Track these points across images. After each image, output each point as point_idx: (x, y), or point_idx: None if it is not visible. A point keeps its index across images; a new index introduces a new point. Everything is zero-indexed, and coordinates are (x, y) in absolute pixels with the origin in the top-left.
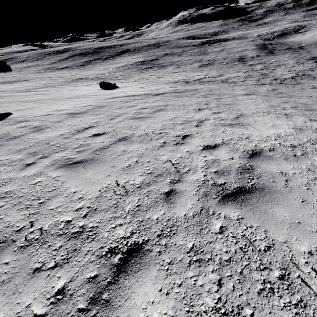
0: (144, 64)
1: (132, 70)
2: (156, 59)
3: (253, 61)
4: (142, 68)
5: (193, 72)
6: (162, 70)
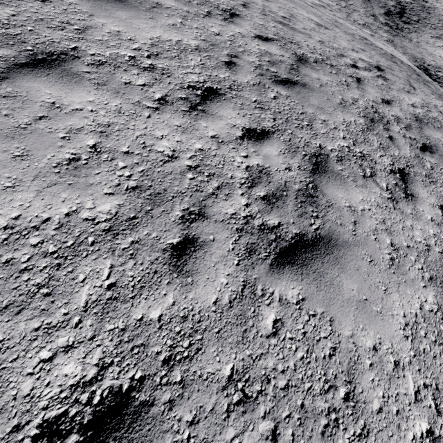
0: None
1: None
2: None
3: None
4: None
5: None
6: None
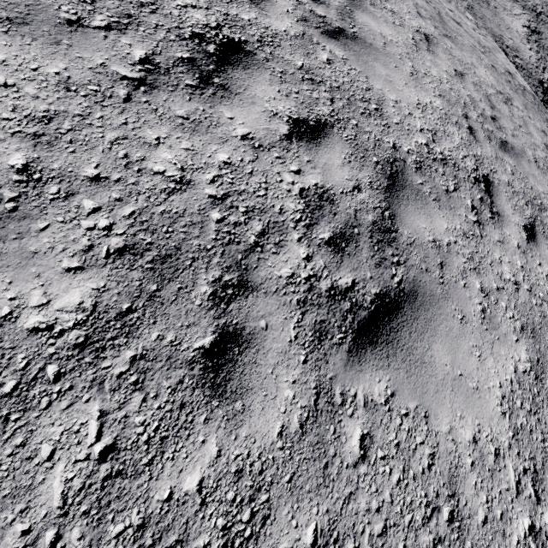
0: None
1: None
2: None
3: None
4: None
5: None
6: None
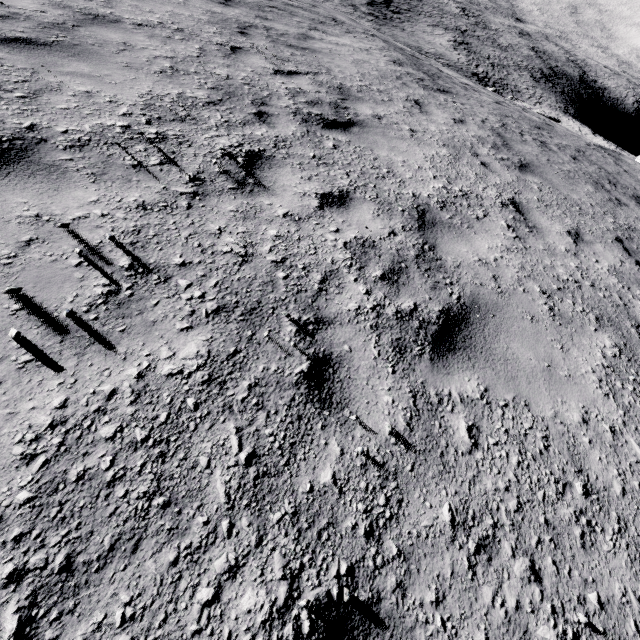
0: None
1: None
2: None
3: None
4: None
5: None
6: None
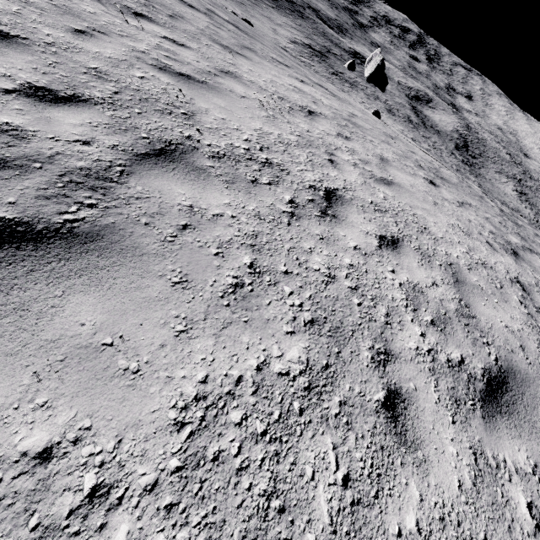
0: (320, 58)
1: (322, 68)
2: (326, 56)
3: (421, 131)
4: (330, 71)
5: (392, 119)
6: (359, 94)
